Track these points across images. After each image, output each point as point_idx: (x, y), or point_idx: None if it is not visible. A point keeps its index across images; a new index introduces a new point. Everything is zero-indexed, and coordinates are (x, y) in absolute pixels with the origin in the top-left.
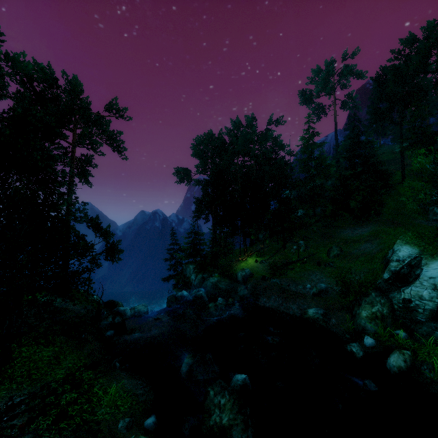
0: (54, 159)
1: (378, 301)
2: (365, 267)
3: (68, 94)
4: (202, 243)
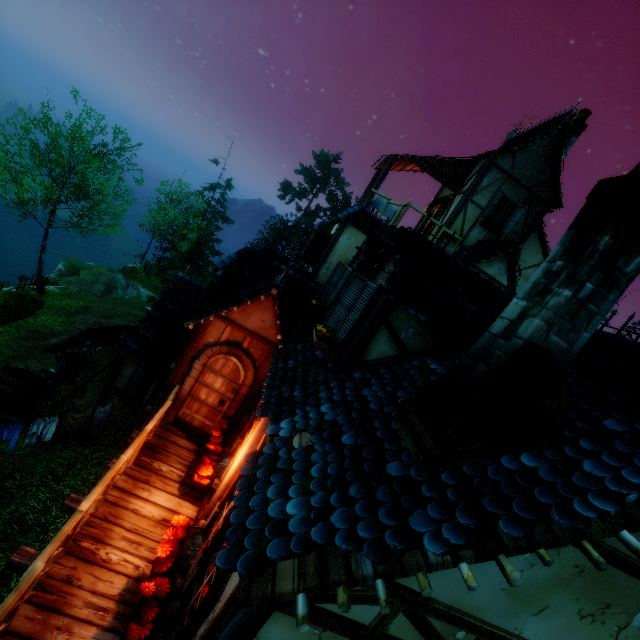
0: None
1: None
2: None
3: None
4: None
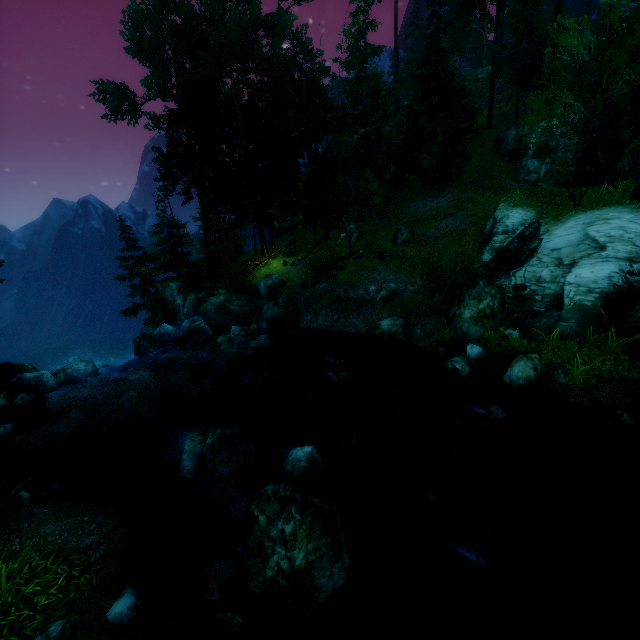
0: None
1: (487, 292)
2: (451, 252)
3: None
4: (187, 243)
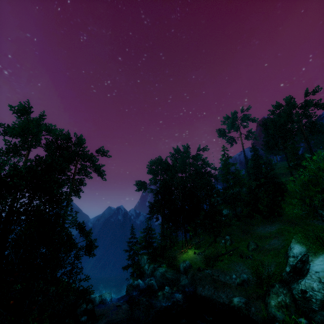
0: (63, 185)
1: (281, 291)
2: (274, 261)
3: (75, 144)
4: (154, 237)
